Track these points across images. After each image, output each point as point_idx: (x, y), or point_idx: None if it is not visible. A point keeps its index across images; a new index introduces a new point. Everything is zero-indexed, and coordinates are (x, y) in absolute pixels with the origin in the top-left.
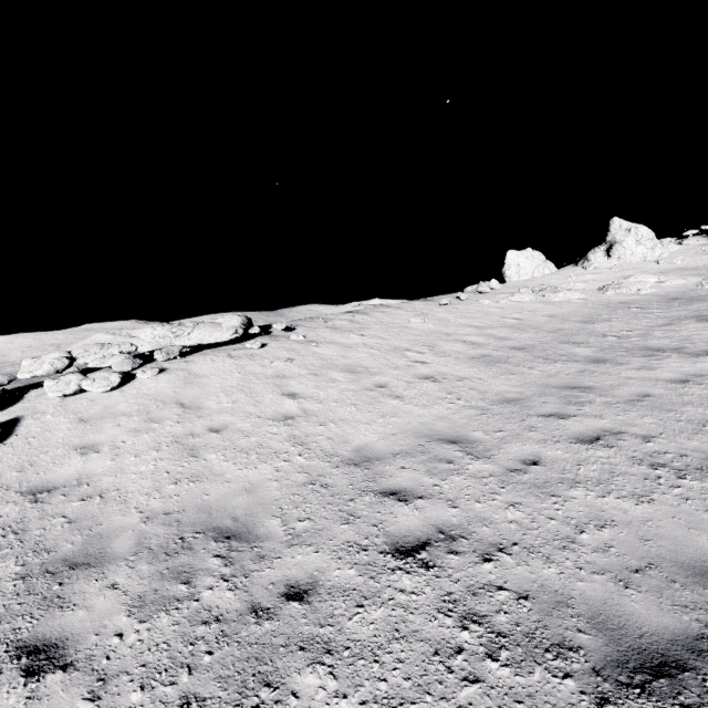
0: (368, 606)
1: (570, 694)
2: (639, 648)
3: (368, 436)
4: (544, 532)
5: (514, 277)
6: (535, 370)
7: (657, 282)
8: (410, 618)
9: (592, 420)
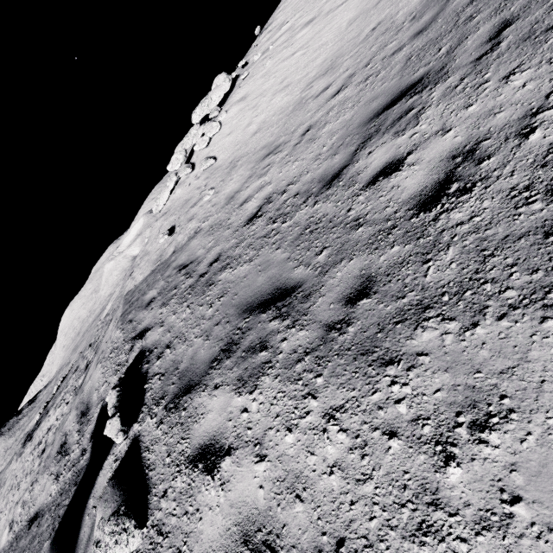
0: (401, 2)
1: None
2: None
3: (347, 19)
4: None
5: None
6: None
7: None
8: None
9: None
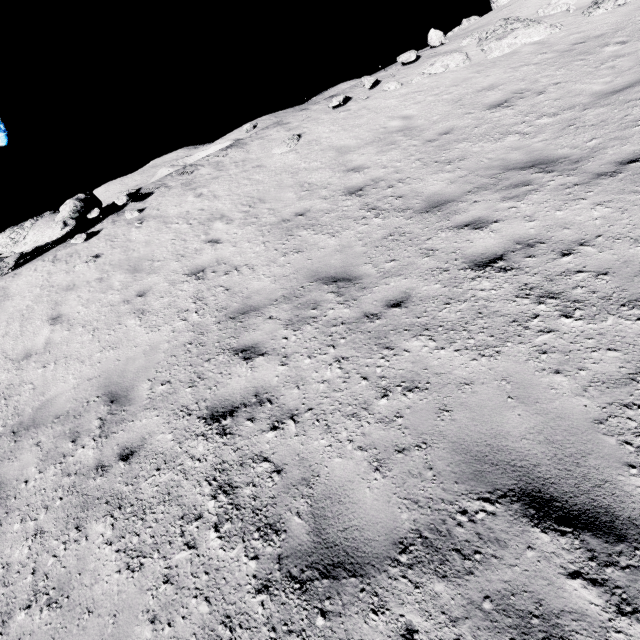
0: None
1: None
2: None
3: (67, 383)
4: (5, 595)
5: None
6: (336, 237)
7: None
8: None
9: (269, 368)
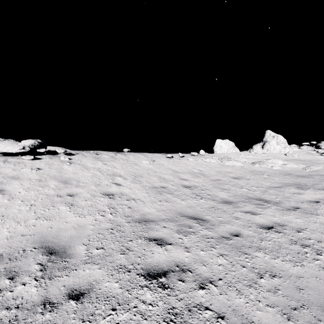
0: None
1: None
2: None
3: (1, 233)
4: None
5: (218, 152)
6: (185, 201)
7: (283, 164)
8: None
9: (178, 251)
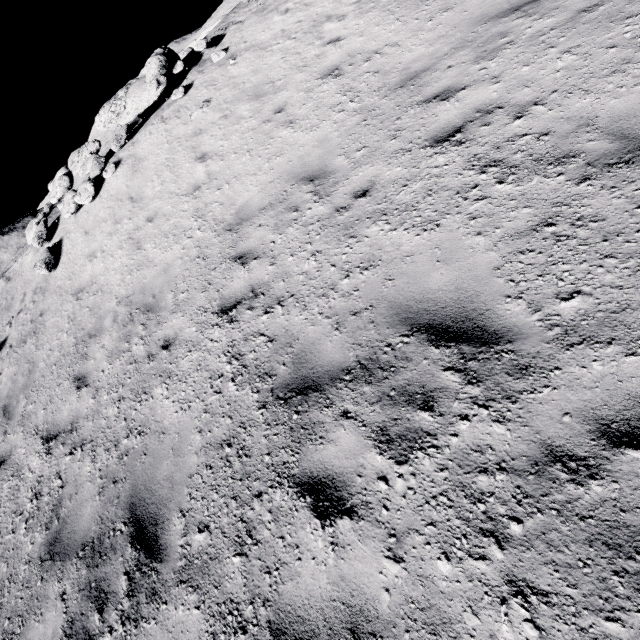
0: (193, 351)
1: (251, 402)
2: (305, 376)
3: (251, 191)
4: (319, 281)
5: None
6: None
7: None
8: (208, 358)
9: (479, 92)
